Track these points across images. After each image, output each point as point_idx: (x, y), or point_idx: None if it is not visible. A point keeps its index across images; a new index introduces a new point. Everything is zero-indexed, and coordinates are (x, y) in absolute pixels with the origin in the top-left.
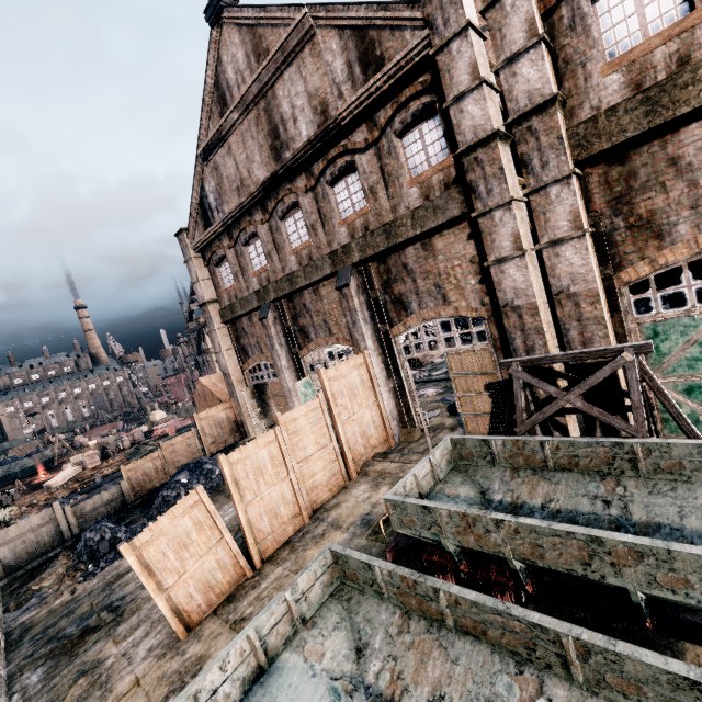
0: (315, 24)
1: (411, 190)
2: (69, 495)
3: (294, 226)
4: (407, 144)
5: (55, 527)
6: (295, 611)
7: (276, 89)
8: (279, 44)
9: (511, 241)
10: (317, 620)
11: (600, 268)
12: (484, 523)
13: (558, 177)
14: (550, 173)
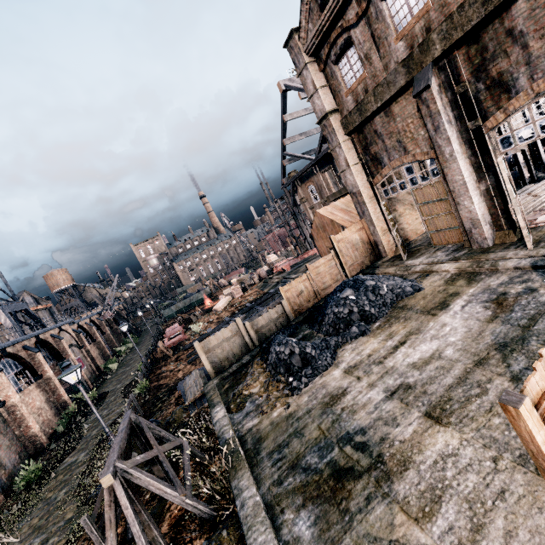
0: None
1: None
2: (231, 315)
3: None
4: None
5: (240, 338)
6: None
7: None
8: None
9: None
10: None
11: None
12: None
13: None
14: None
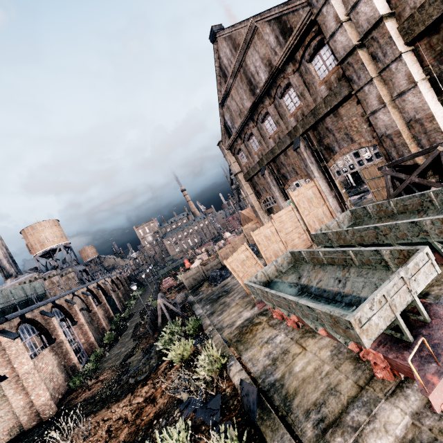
0: (257, 24)
1: (321, 88)
2: None
3: (268, 124)
4: (314, 64)
5: (200, 274)
6: (277, 268)
7: (246, 61)
8: (243, 40)
9: (377, 100)
10: (286, 272)
11: (438, 97)
12: (343, 233)
13: (393, 59)
14: (389, 58)
